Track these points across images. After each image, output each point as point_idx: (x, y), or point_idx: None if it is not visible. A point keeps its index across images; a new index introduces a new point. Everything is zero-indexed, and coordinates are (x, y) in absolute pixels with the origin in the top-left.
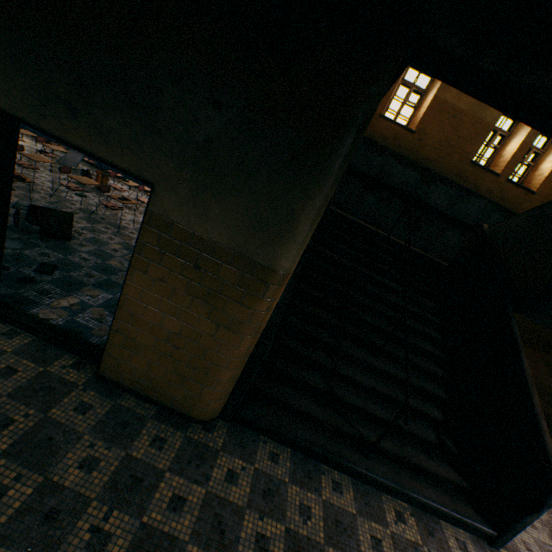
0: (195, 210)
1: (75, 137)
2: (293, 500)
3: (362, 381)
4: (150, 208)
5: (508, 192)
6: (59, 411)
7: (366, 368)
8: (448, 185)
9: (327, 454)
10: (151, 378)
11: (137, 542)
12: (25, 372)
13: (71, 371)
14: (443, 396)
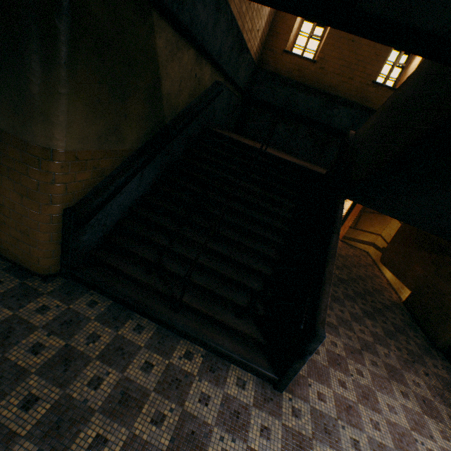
0: None
1: None
2: (88, 330)
3: (191, 257)
4: None
5: None
6: None
7: (204, 250)
8: (350, 107)
9: (137, 305)
10: (1, 241)
11: None
12: None
13: None
14: (268, 272)
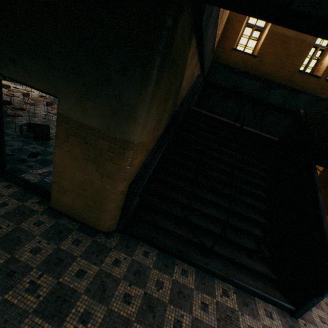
0: (79, 109)
1: (17, 76)
2: (153, 278)
3: (207, 212)
4: (57, 111)
5: (327, 88)
6: (26, 224)
7: (212, 204)
8: (282, 88)
9: (179, 253)
10: (74, 208)
11: (54, 291)
12: (12, 205)
13: (36, 205)
14: (264, 221)
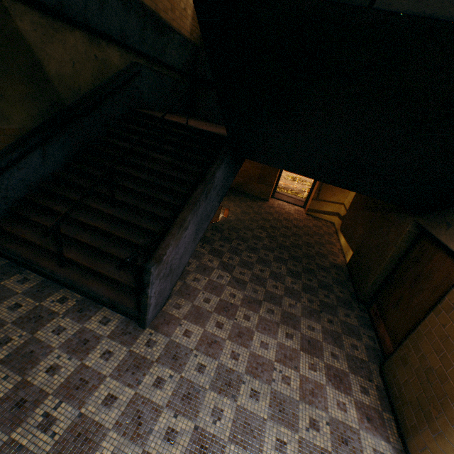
0: None
1: None
2: None
3: (85, 221)
4: None
5: None
6: None
7: (103, 215)
8: None
9: (25, 261)
10: None
11: None
12: None
13: None
14: (156, 230)
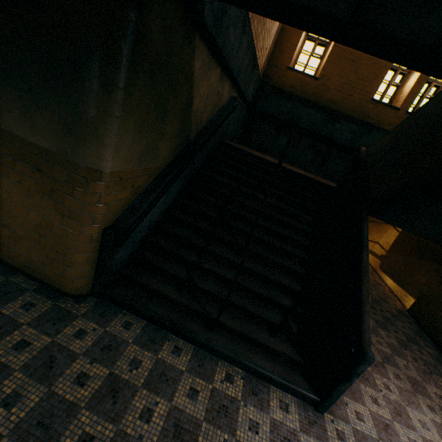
0: (27, 124)
1: None
2: (129, 355)
3: (221, 273)
4: (0, 126)
5: None
6: None
7: (231, 265)
8: (351, 122)
9: (173, 325)
10: (32, 261)
11: None
12: None
13: None
14: (297, 288)
